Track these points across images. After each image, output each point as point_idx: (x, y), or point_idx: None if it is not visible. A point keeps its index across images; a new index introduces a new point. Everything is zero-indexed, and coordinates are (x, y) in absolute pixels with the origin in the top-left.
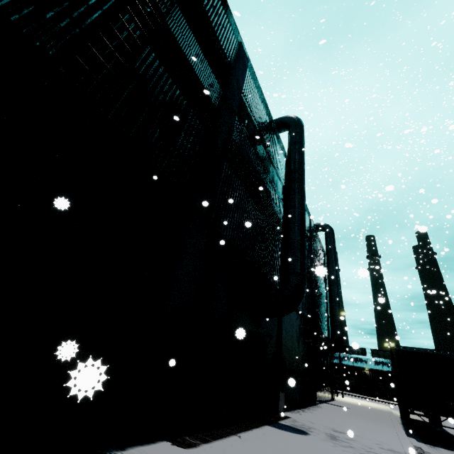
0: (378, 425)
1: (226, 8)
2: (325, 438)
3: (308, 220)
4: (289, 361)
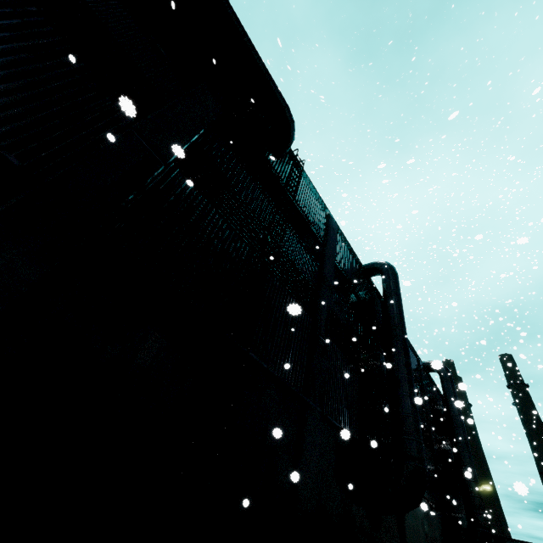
0: None
1: (316, 194)
2: None
3: (416, 360)
4: None
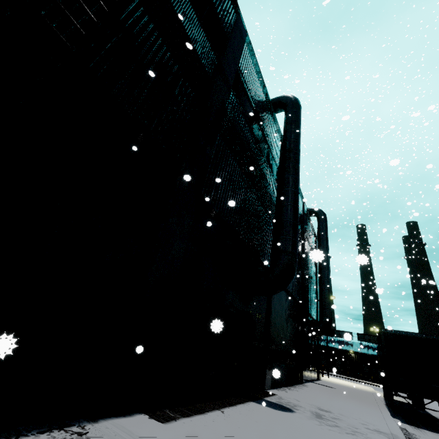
0: (363, 406)
1: None
2: (311, 417)
3: (302, 204)
4: (277, 340)
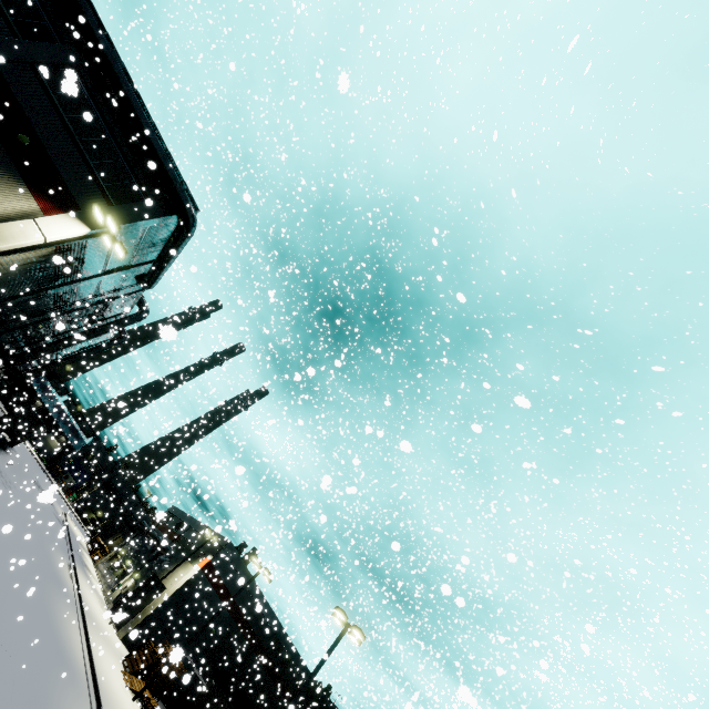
0: None
1: None
2: None
3: None
4: None
